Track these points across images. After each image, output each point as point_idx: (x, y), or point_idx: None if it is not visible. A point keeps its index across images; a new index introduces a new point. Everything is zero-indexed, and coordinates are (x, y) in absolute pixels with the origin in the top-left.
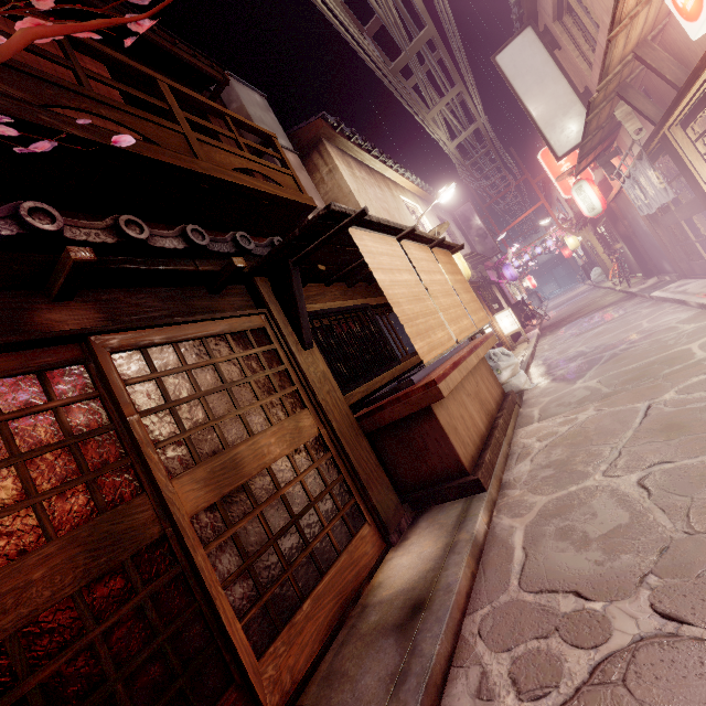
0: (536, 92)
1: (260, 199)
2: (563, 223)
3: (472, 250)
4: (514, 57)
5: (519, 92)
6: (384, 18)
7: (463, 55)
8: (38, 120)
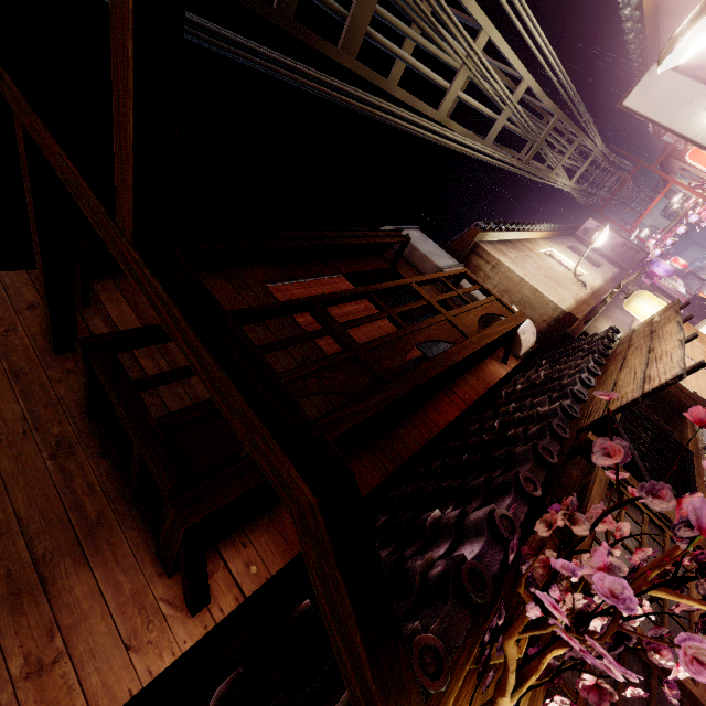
0: (686, 116)
1: (499, 338)
2: (703, 192)
3: (611, 263)
4: (645, 96)
5: (663, 123)
6: (518, 131)
7: (588, 117)
8: (421, 380)
